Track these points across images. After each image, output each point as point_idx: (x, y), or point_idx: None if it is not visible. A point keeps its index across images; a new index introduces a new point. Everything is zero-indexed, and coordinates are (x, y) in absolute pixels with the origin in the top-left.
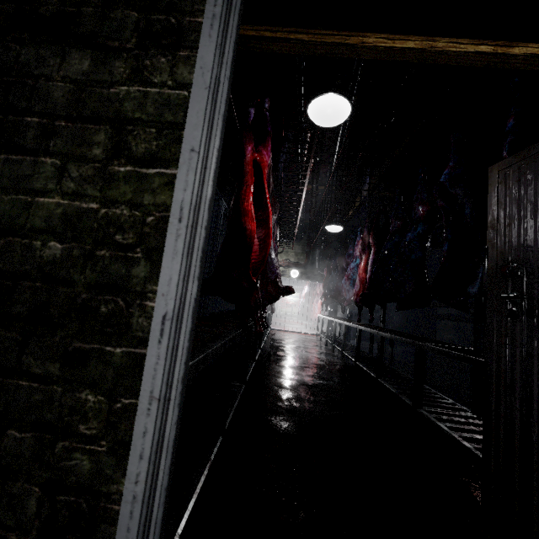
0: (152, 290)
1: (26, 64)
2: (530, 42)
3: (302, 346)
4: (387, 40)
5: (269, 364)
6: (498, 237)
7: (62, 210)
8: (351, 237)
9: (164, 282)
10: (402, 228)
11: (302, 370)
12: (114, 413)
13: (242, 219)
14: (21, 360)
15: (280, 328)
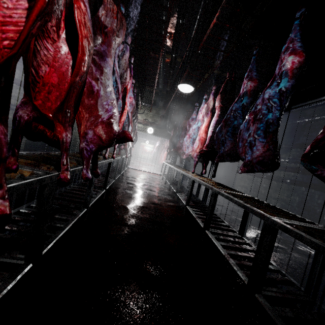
0: None
1: None
2: None
3: (147, 184)
4: None
5: (111, 203)
6: None
7: None
8: (196, 104)
9: None
10: (253, 90)
11: (140, 211)
12: None
13: None
14: None
15: (136, 168)
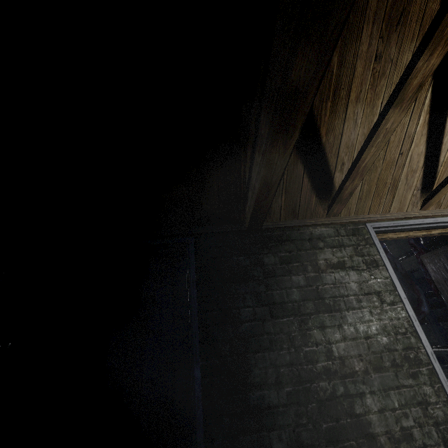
0: (420, 345)
1: (339, 279)
2: (435, 229)
3: None
4: (395, 235)
5: None
6: (443, 287)
7: (379, 325)
8: None
9: (424, 342)
10: None
11: None
12: (436, 391)
13: None
14: (399, 381)
15: None
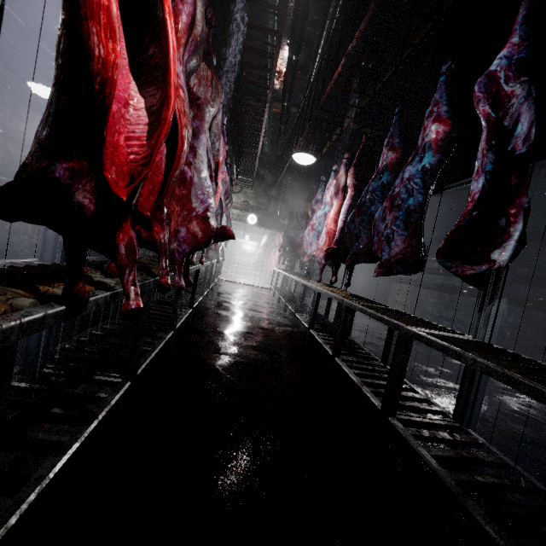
0: None
1: None
2: None
3: (251, 303)
4: None
5: (201, 328)
6: None
7: None
8: (322, 179)
9: None
10: (395, 163)
11: (243, 337)
12: None
13: (82, 25)
14: None
15: (231, 279)
